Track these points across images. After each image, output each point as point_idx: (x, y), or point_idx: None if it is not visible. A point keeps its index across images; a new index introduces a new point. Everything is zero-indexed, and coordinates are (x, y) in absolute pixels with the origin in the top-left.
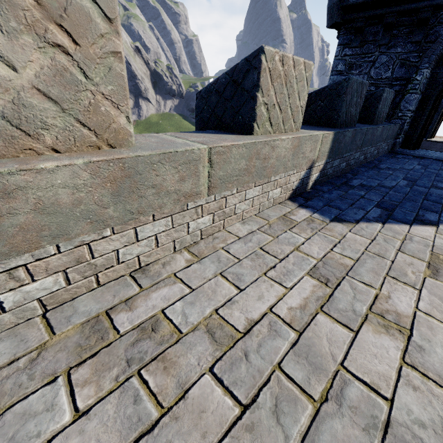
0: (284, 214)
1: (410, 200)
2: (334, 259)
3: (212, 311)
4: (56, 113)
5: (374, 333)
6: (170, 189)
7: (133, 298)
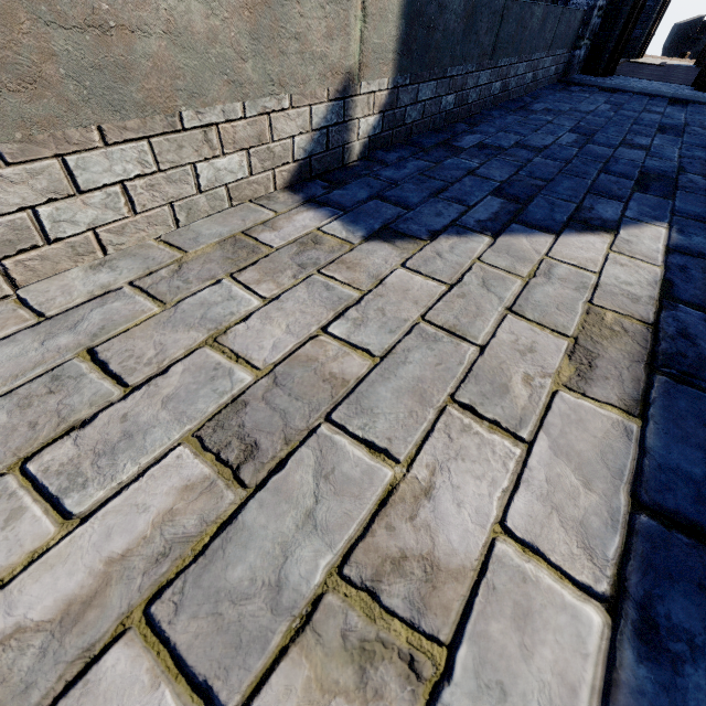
0: (254, 228)
1: (574, 175)
2: (324, 358)
3: None
4: None
5: (315, 691)
6: None
7: None
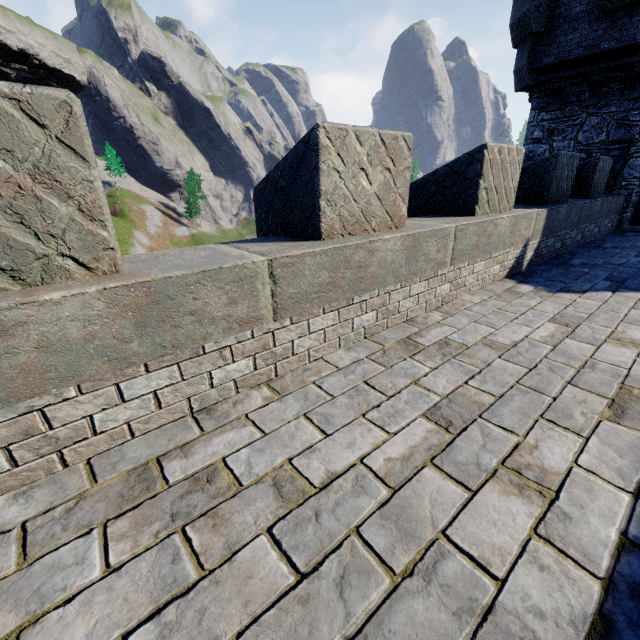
0: (507, 289)
1: None
2: (569, 315)
3: (479, 340)
4: (379, 207)
5: (613, 349)
6: (431, 257)
7: (416, 334)
